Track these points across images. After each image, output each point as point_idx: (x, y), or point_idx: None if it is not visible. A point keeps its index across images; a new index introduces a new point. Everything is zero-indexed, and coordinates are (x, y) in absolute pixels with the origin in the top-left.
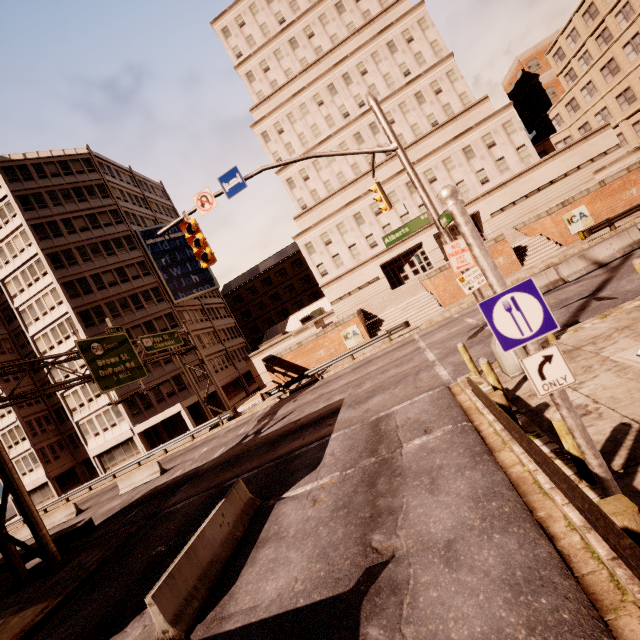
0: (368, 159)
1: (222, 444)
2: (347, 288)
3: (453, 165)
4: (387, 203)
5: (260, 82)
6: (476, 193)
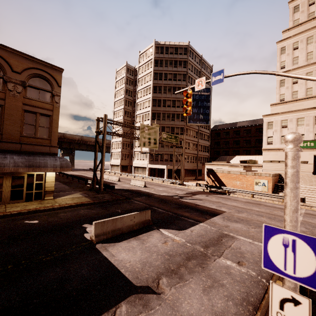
0: None
1: (167, 191)
2: (279, 158)
3: None
4: None
5: (301, 13)
6: None
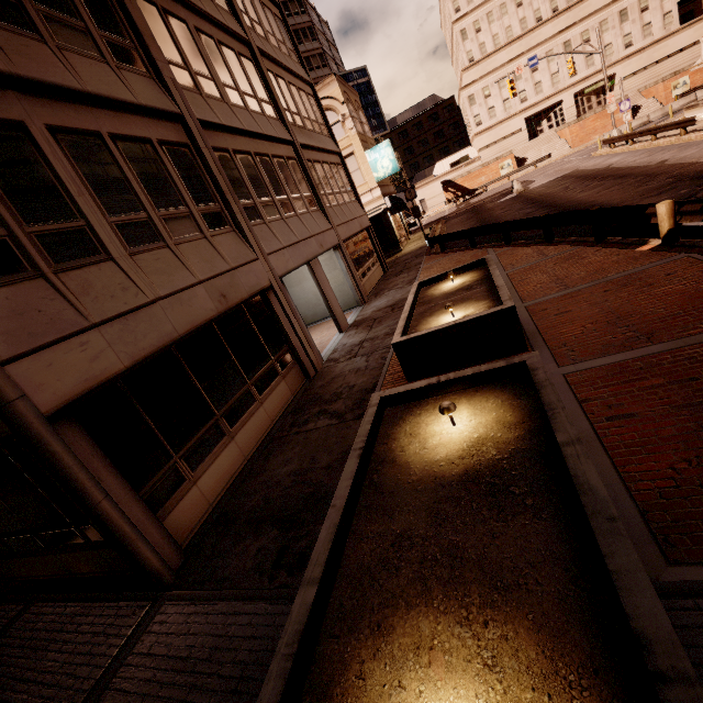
0: (536, 14)
1: (440, 216)
2: (494, 138)
3: (607, 27)
4: (574, 70)
5: None
6: (618, 56)
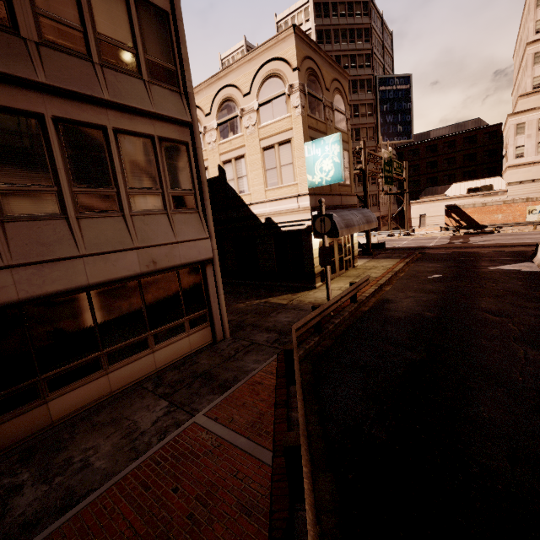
0: None
1: (425, 242)
2: (534, 175)
3: None
4: None
5: None
6: None
